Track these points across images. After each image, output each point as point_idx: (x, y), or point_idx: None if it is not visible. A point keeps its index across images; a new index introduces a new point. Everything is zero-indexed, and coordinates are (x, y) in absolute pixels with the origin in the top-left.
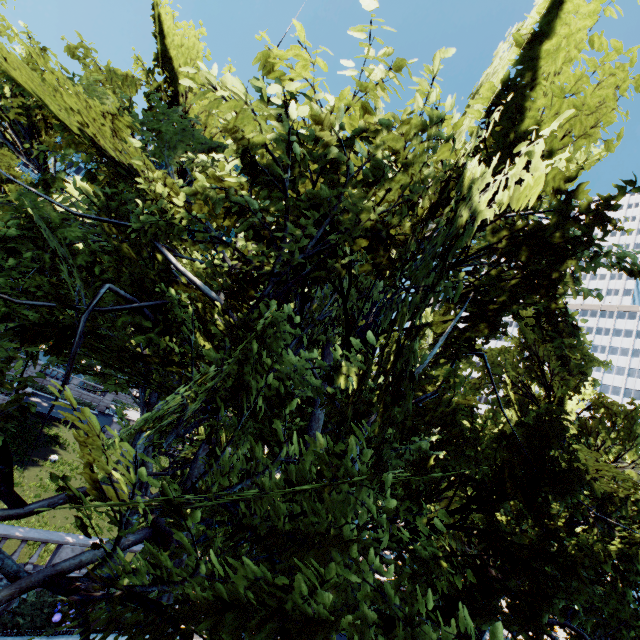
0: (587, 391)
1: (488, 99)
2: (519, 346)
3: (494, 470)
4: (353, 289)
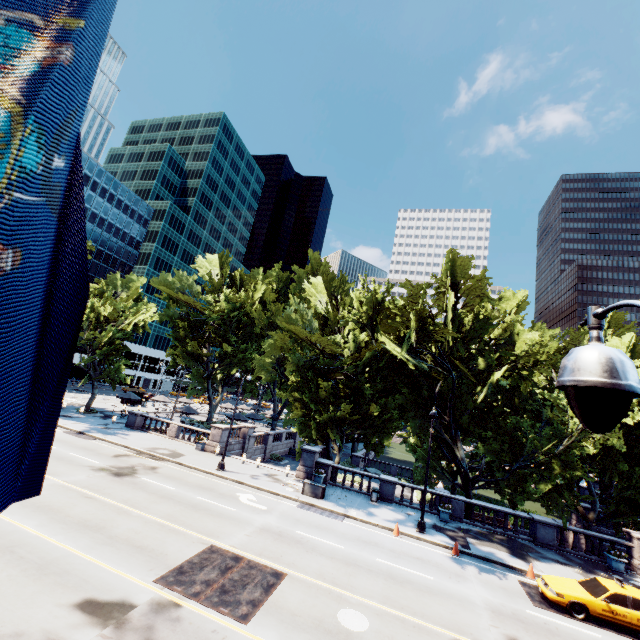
0: None
1: None
2: None
3: None
4: None
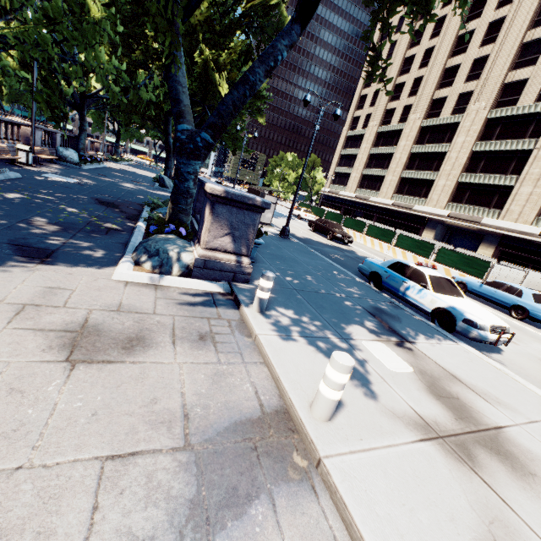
0: None
1: None
2: None
3: None
4: None
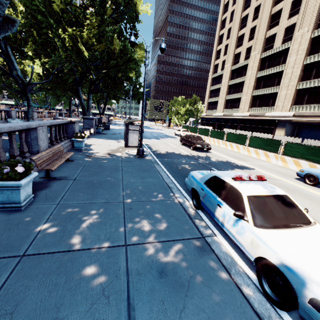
0: None
1: None
2: None
3: None
4: None
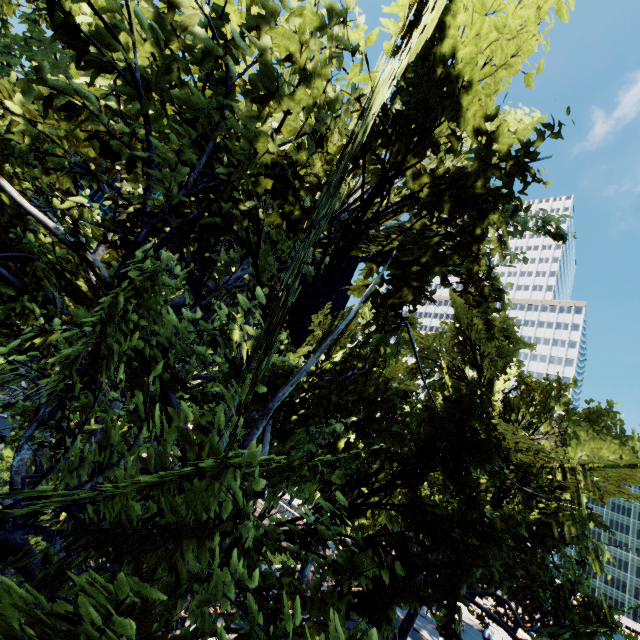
0: (513, 371)
1: (399, 11)
2: (454, 331)
3: (420, 447)
4: (270, 253)
